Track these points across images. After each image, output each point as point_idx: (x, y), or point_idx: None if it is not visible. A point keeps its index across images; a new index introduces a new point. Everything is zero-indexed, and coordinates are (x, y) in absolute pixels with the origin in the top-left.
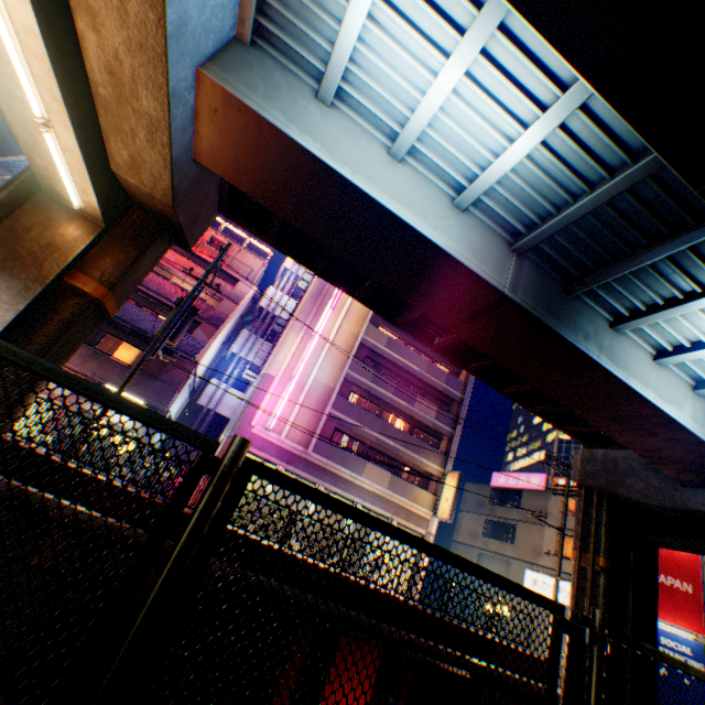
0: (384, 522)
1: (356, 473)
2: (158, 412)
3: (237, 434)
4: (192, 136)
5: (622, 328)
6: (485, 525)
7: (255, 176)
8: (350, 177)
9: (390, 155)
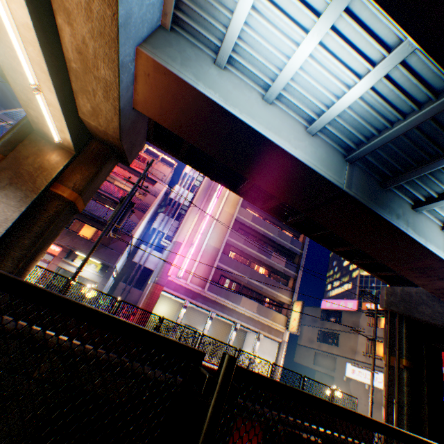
0: (331, 404)
1: (235, 303)
2: (154, 332)
3: (226, 353)
4: (132, 92)
5: (421, 209)
6: (318, 334)
7: (173, 117)
8: (239, 116)
9: (264, 100)
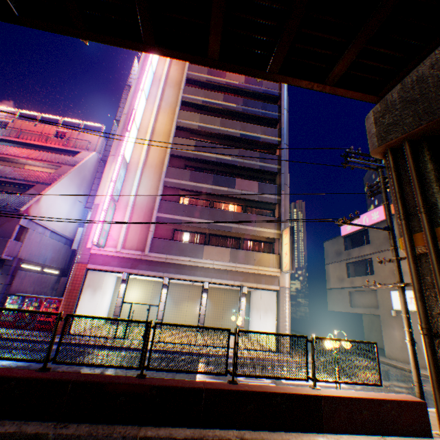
0: None
1: (196, 258)
2: None
3: None
4: None
5: None
6: (347, 269)
7: None
8: None
9: None
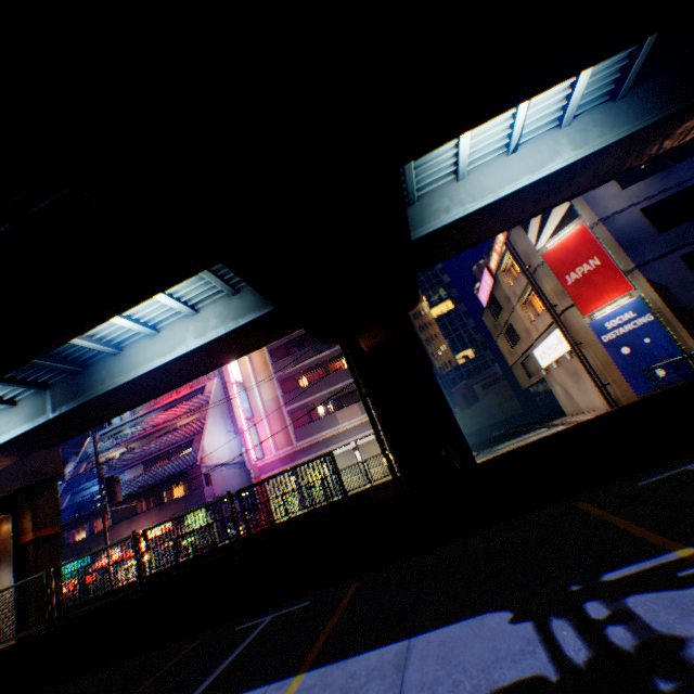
0: None
1: (334, 427)
2: None
3: None
4: None
5: (117, 352)
6: (507, 340)
7: None
8: None
9: None
